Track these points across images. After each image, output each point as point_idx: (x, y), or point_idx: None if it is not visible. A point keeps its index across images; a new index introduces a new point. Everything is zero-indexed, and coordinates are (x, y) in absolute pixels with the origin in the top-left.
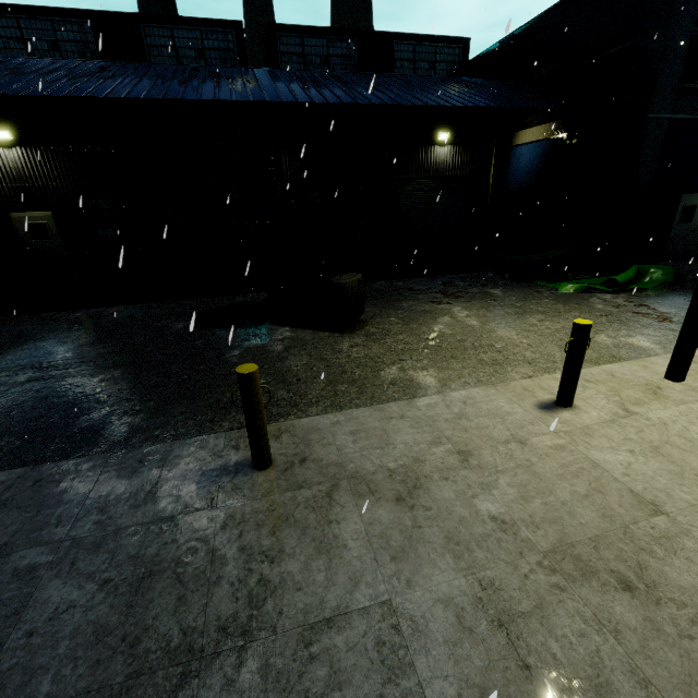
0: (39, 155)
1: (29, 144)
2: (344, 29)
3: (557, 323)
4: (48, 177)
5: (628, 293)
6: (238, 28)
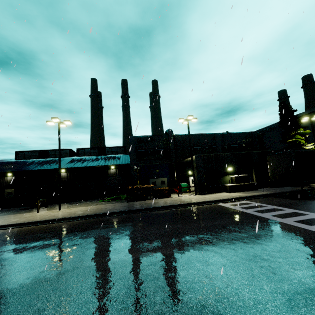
0: (16, 177)
1: (15, 175)
2: (94, 147)
3: (77, 206)
4: (16, 182)
5: (110, 201)
6: (70, 150)
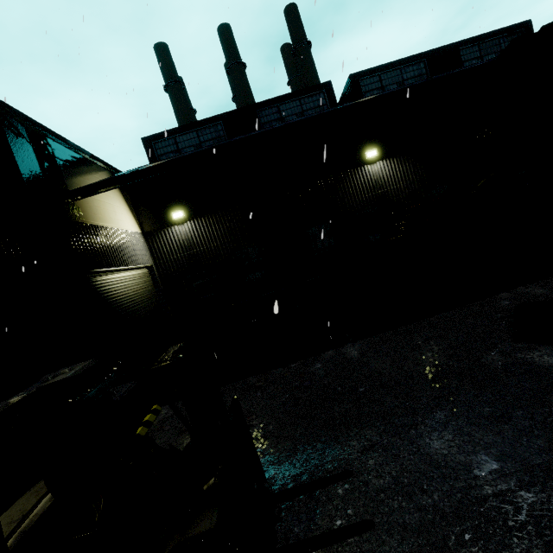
0: (203, 223)
1: (196, 216)
2: (413, 56)
3: None
4: (210, 239)
5: None
6: (328, 87)
